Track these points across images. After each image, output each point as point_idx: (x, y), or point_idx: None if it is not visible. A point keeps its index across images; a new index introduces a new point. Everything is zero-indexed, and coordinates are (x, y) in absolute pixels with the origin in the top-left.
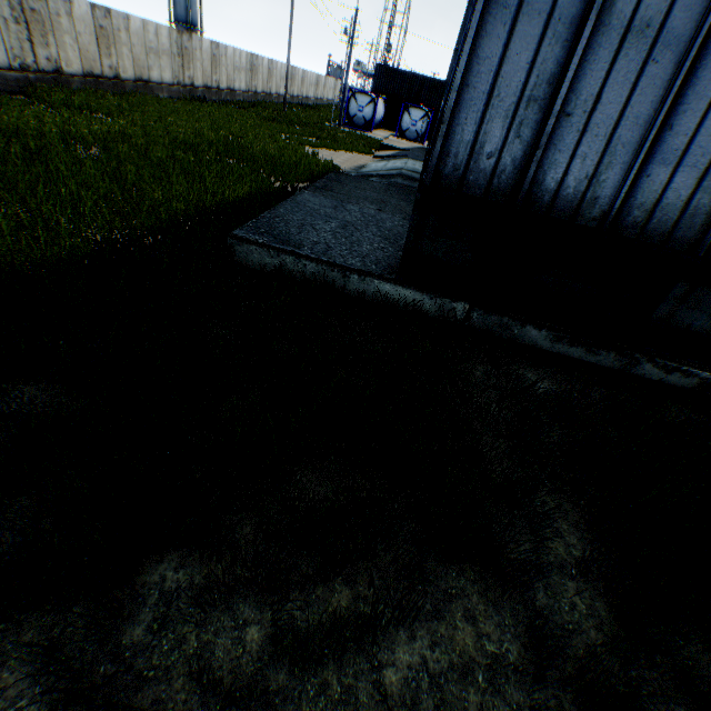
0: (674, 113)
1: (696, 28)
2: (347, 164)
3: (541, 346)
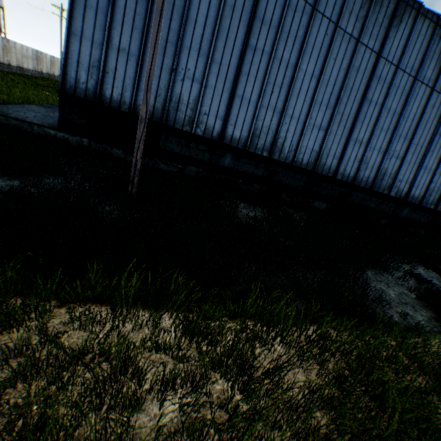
0: (141, 77)
1: (139, 53)
2: None
3: (122, 157)
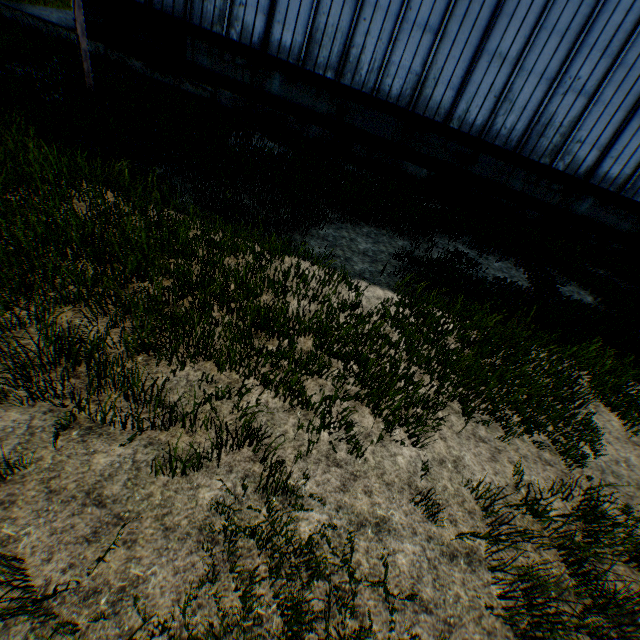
0: None
1: None
2: None
3: (143, 73)
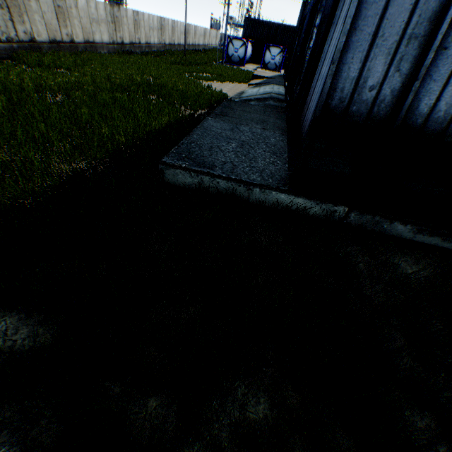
0: None
1: None
2: (231, 92)
3: (404, 236)
